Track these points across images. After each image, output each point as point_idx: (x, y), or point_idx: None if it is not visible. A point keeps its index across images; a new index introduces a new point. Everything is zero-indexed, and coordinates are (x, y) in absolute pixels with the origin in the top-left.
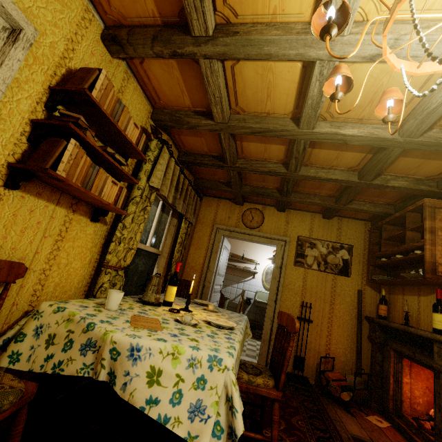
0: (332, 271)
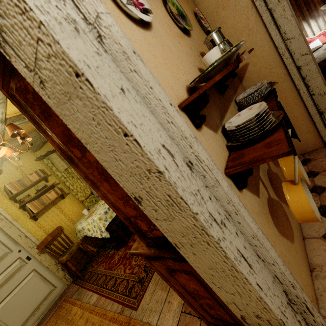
0: None
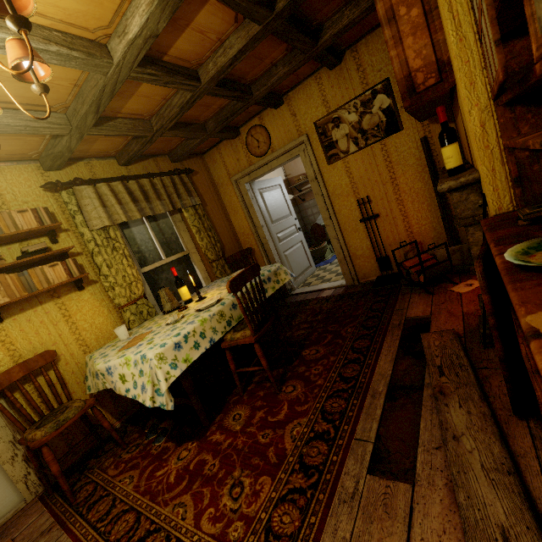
0: (376, 138)
